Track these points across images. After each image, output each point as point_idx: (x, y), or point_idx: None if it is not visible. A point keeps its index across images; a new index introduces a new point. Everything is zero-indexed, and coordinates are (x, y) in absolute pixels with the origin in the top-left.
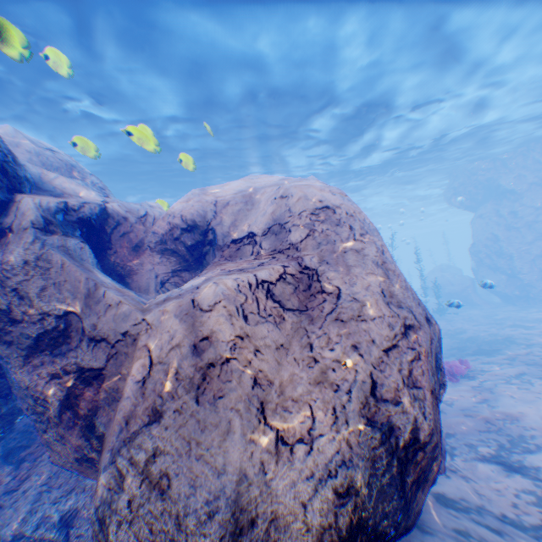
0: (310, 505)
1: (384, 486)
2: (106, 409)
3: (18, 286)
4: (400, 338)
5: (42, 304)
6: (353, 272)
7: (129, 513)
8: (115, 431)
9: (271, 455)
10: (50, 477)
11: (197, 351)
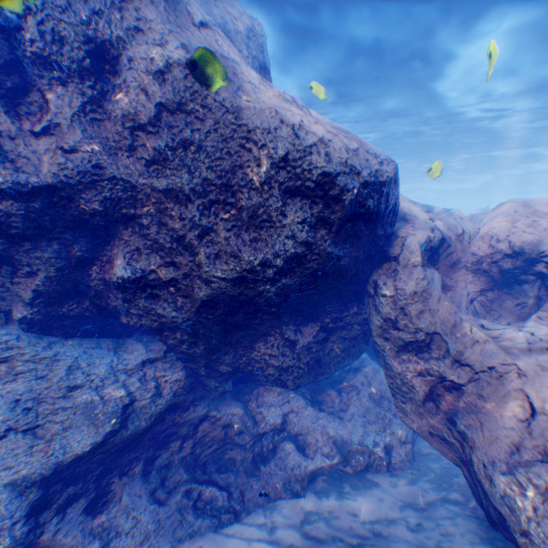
0: None
1: None
2: (462, 413)
3: (403, 306)
4: None
5: (417, 322)
6: None
7: (534, 515)
8: (503, 448)
9: None
10: (363, 412)
11: None
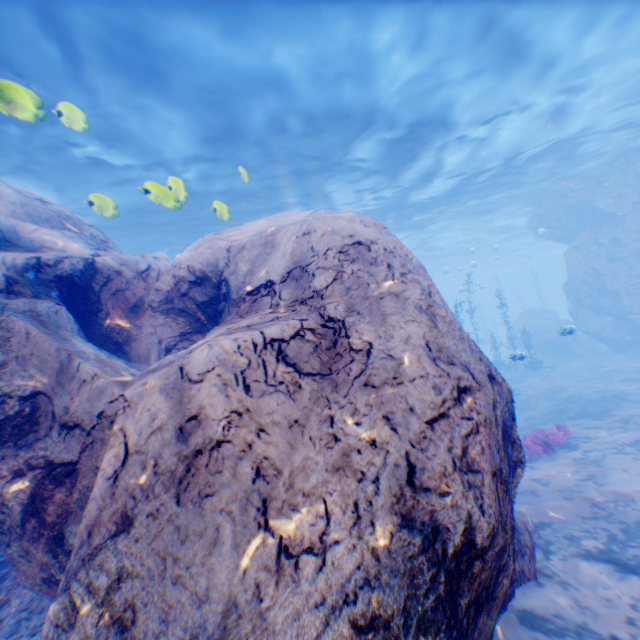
0: None
1: (427, 612)
2: (78, 514)
3: None
4: (450, 404)
5: (2, 384)
6: (390, 321)
7: None
8: (75, 546)
9: (270, 573)
10: (32, 599)
11: (183, 434)
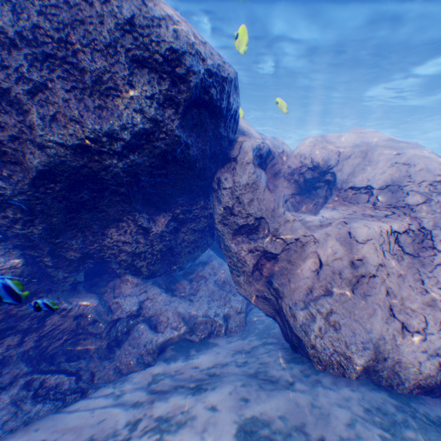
0: (423, 363)
1: None
2: (278, 276)
3: (239, 196)
4: None
5: (249, 209)
6: None
7: (319, 333)
8: (302, 292)
9: (398, 333)
10: (209, 293)
11: (352, 265)
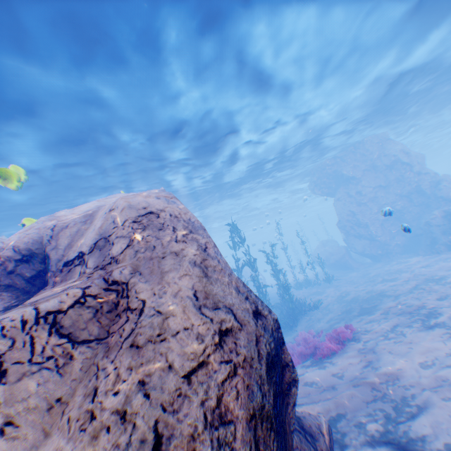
0: None
1: None
2: None
3: None
4: (212, 350)
5: None
6: (166, 277)
7: None
8: None
9: None
10: None
11: None
